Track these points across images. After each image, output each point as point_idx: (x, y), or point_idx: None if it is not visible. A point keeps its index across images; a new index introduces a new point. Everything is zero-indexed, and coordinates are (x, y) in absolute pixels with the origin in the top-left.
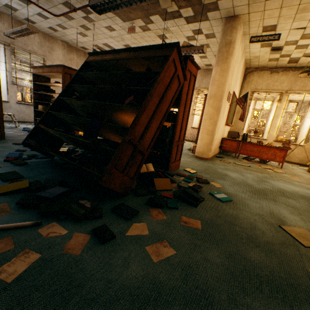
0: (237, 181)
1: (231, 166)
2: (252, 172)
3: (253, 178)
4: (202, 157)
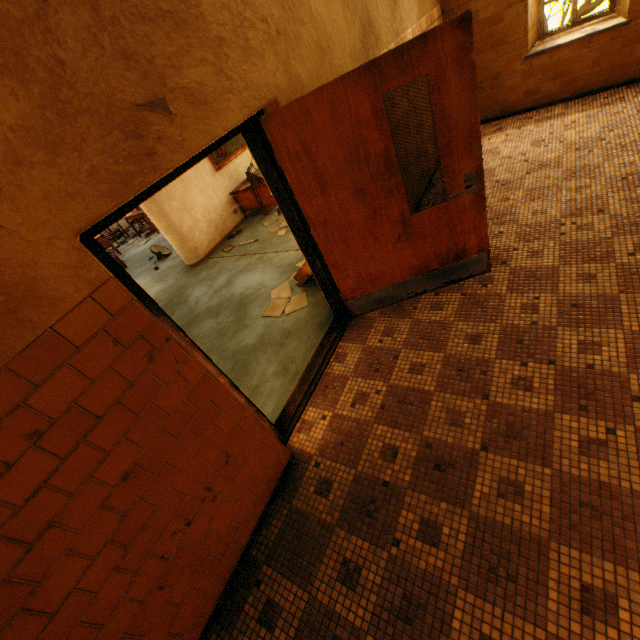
0: (185, 310)
1: (221, 264)
2: (238, 264)
3: (220, 284)
4: (192, 264)
